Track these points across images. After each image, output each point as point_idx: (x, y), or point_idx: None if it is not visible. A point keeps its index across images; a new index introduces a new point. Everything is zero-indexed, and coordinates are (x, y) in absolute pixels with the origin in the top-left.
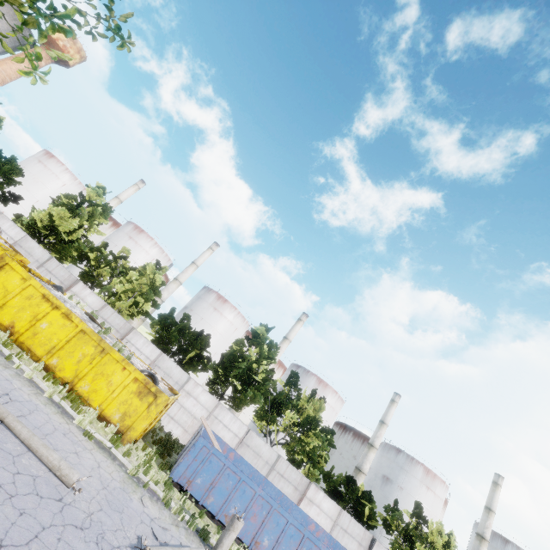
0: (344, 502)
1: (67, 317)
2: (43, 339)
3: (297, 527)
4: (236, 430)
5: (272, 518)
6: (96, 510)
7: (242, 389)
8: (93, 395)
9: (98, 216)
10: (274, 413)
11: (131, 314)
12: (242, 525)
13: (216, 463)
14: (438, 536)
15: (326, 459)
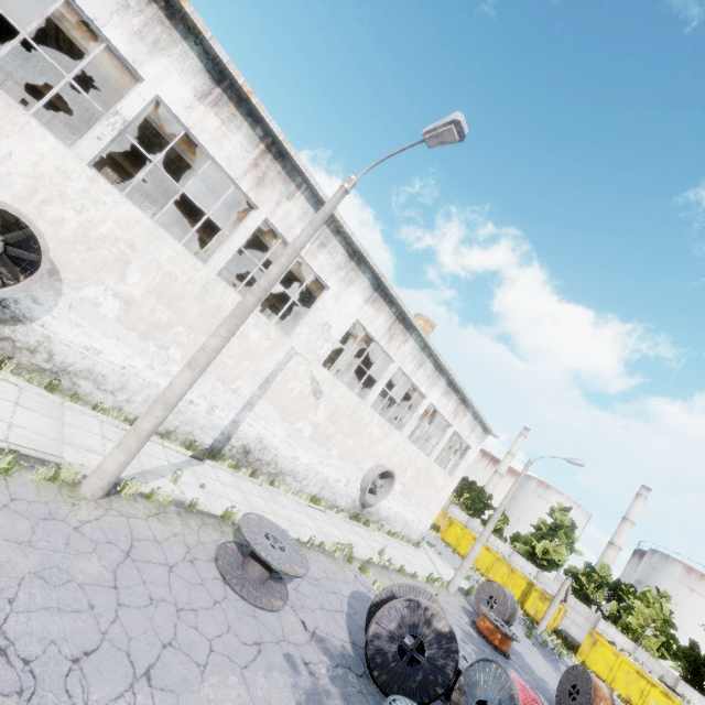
0: None
1: (666, 696)
2: None
3: None
4: None
5: None
6: None
7: None
8: None
9: (574, 539)
10: None
11: (661, 656)
12: None
13: None
14: None
15: None
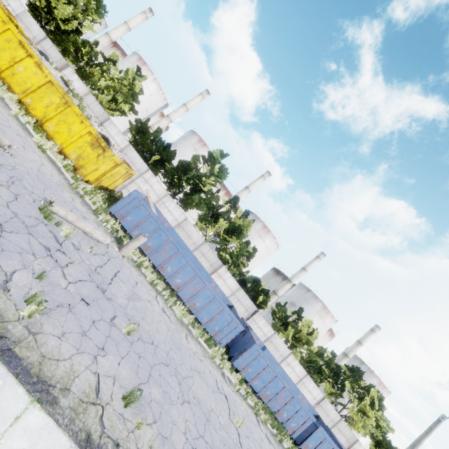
0: (247, 290)
1: (39, 67)
2: (20, 80)
3: (193, 268)
4: (177, 216)
5: (177, 257)
6: (23, 171)
7: (190, 193)
8: (56, 135)
9: (90, 10)
10: (214, 223)
11: (110, 109)
12: (145, 240)
13: (144, 212)
14: (306, 328)
15: (245, 265)
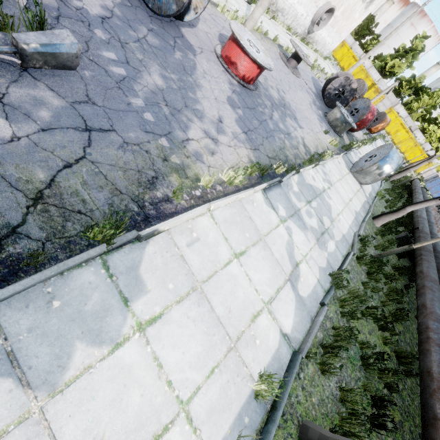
0: None
1: (407, 132)
2: (397, 138)
3: None
4: None
5: None
6: None
7: None
8: (408, 158)
9: (416, 59)
10: None
11: (417, 120)
12: None
13: None
14: None
15: None
